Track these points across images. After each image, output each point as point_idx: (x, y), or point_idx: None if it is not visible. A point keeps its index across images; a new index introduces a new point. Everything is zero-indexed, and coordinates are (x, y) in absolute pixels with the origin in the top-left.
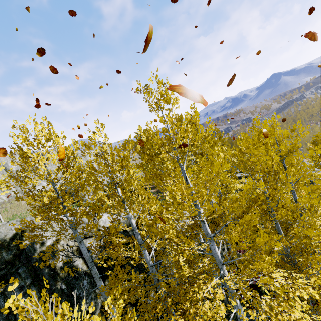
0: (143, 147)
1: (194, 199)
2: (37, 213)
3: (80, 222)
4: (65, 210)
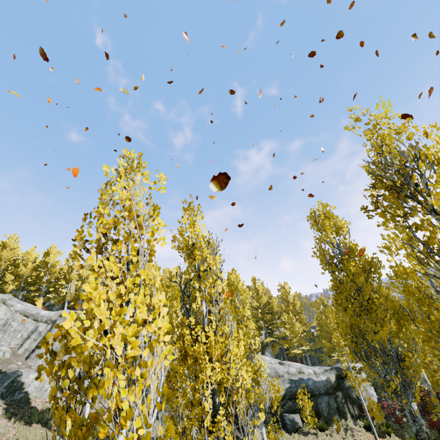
0: None
1: None
2: None
3: None
4: None
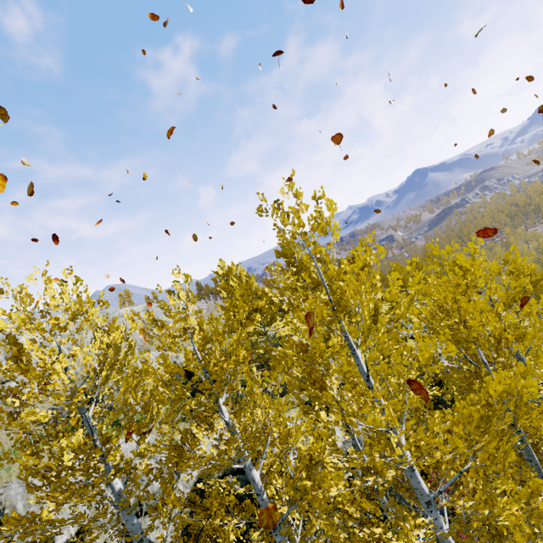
0: (230, 297)
1: (418, 437)
2: (47, 497)
3: (144, 498)
4: (111, 472)
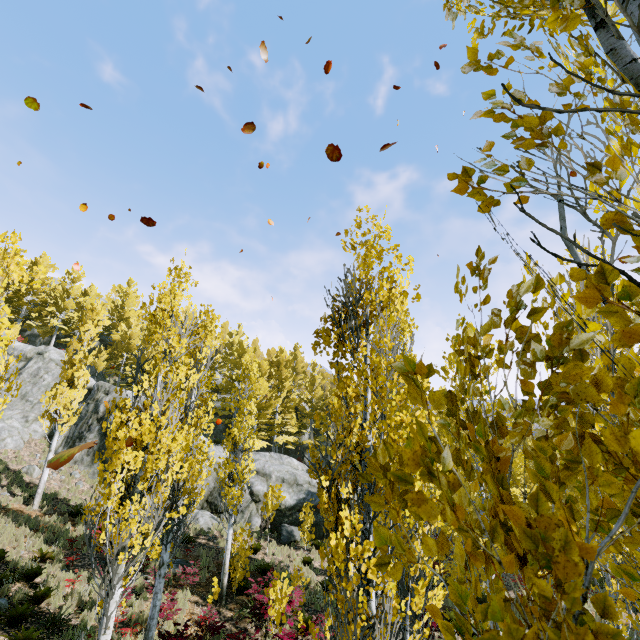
0: None
1: None
2: None
3: None
4: None
